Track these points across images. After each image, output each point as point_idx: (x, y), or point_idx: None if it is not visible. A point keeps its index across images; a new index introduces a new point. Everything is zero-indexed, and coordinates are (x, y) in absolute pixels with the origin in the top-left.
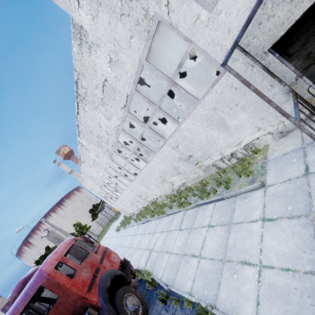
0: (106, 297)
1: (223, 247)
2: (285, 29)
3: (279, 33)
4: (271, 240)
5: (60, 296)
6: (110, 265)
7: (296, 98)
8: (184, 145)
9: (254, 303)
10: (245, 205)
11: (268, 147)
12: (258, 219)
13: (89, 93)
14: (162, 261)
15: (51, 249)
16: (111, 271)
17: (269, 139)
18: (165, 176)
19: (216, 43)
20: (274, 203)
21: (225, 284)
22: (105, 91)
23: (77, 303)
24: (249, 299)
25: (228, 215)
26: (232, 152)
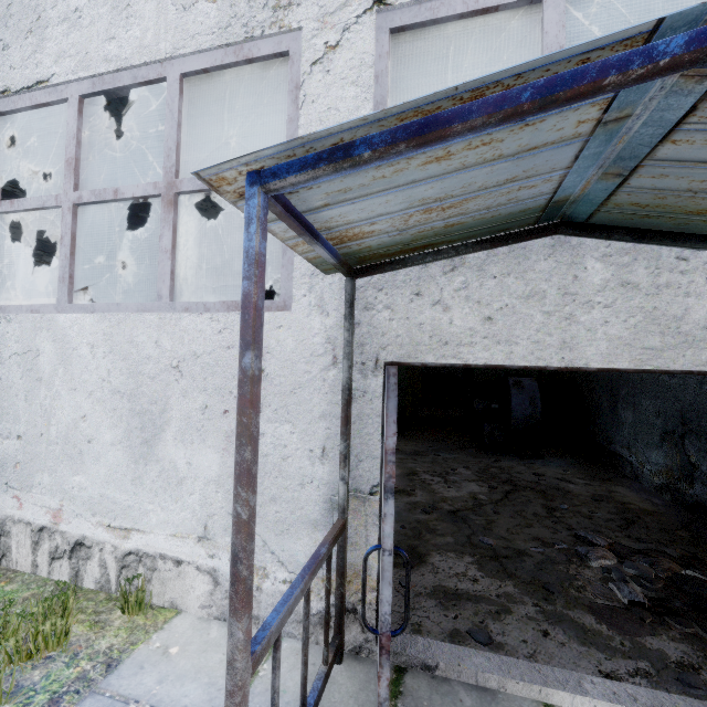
0: None
1: None
2: (441, 357)
3: (428, 354)
4: None
5: None
6: None
7: (333, 540)
8: (3, 379)
9: None
10: None
11: (169, 621)
12: None
13: None
14: None
15: None
16: None
17: (199, 595)
18: None
19: None
20: None
21: None
22: None
23: None
24: None
25: None
26: (88, 538)
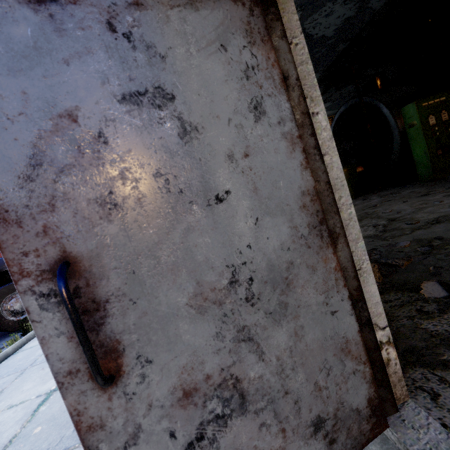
0: None
1: None
2: None
3: None
4: None
5: None
6: None
7: None
8: None
9: None
10: None
11: None
12: None
13: None
14: None
15: None
16: None
17: None
18: None
19: None
20: None
21: None
22: None
23: None
24: None
25: None
26: None
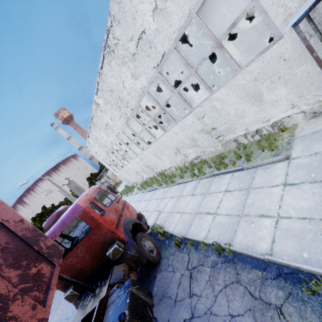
0: (130, 235)
1: (241, 206)
2: None
3: None
4: (291, 199)
5: (93, 227)
6: (130, 214)
7: None
8: (211, 117)
9: (270, 241)
10: (267, 174)
11: (296, 127)
12: (279, 184)
13: (120, 45)
14: (174, 219)
15: (47, 209)
16: (132, 219)
17: (300, 118)
18: (180, 148)
19: (281, 4)
20: (298, 172)
21: (241, 231)
22: (139, 45)
23: (107, 235)
24: (265, 239)
25: (247, 182)
26: (258, 128)
